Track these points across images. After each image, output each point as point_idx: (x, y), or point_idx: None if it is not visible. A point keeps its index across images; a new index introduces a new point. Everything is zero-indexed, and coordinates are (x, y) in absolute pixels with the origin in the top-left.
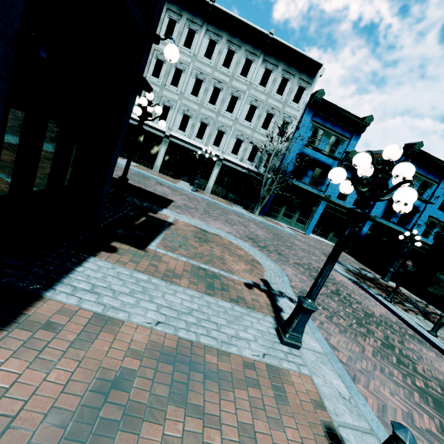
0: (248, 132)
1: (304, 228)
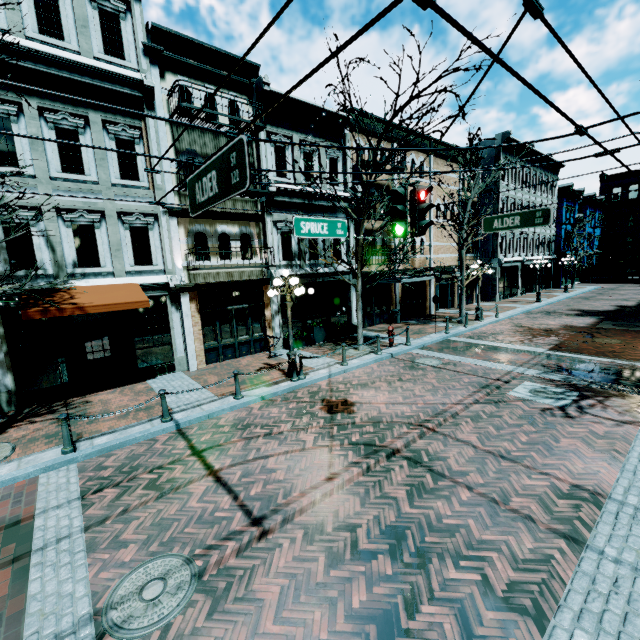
0: (544, 231)
1: (569, 282)
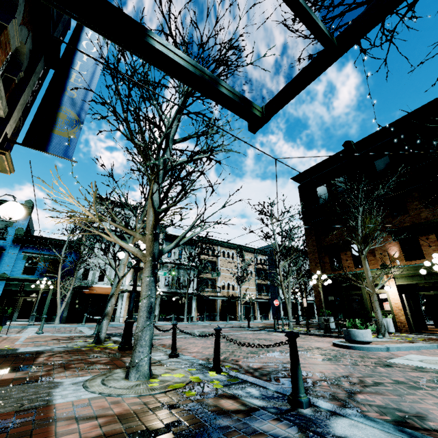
0: None
1: None
